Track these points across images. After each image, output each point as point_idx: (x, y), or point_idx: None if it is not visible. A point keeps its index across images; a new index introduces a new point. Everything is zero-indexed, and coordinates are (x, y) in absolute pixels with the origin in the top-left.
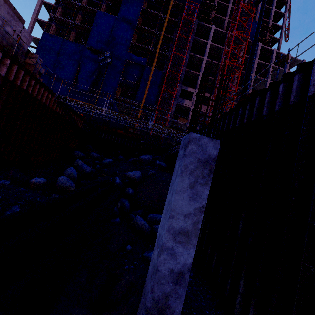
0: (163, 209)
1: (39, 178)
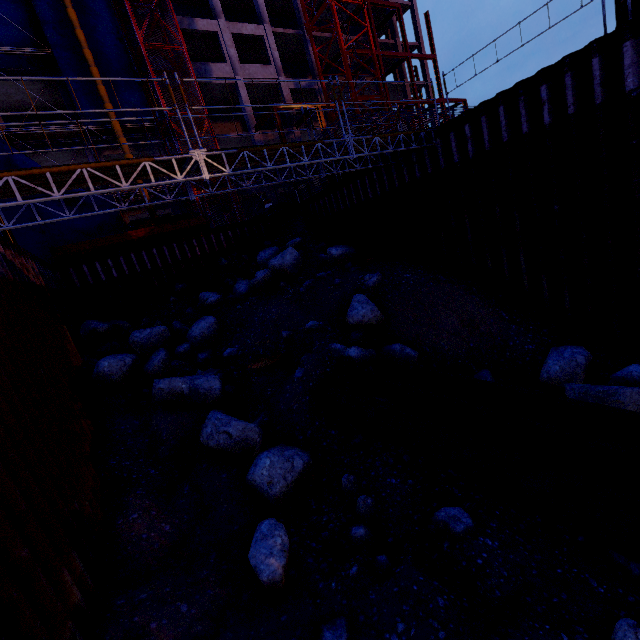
0: (509, 337)
1: (263, 538)
